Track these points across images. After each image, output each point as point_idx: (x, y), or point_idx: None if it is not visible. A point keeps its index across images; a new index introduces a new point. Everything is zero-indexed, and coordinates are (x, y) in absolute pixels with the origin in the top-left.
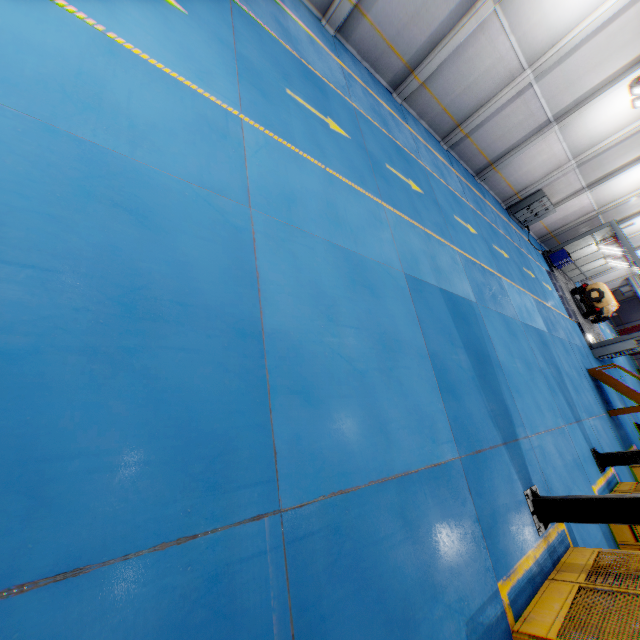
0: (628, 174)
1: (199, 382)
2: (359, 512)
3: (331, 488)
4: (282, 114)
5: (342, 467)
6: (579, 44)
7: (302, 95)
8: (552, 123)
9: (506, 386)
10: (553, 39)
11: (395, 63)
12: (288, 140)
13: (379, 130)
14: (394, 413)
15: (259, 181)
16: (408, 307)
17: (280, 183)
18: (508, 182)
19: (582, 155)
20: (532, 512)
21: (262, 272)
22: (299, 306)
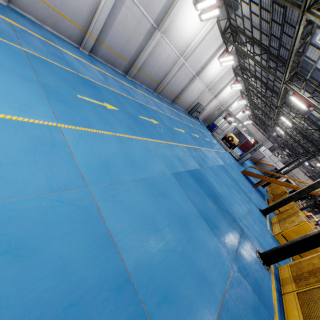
0: (226, 89)
1: None
2: None
3: None
4: (81, 112)
5: None
6: (197, 45)
7: (86, 95)
8: (195, 76)
9: (227, 204)
10: (187, 44)
11: (123, 62)
12: (90, 127)
13: (128, 98)
14: (203, 264)
15: (85, 164)
16: (181, 192)
17: (97, 158)
18: (185, 102)
19: (209, 86)
20: (263, 264)
21: (111, 229)
22: (139, 236)
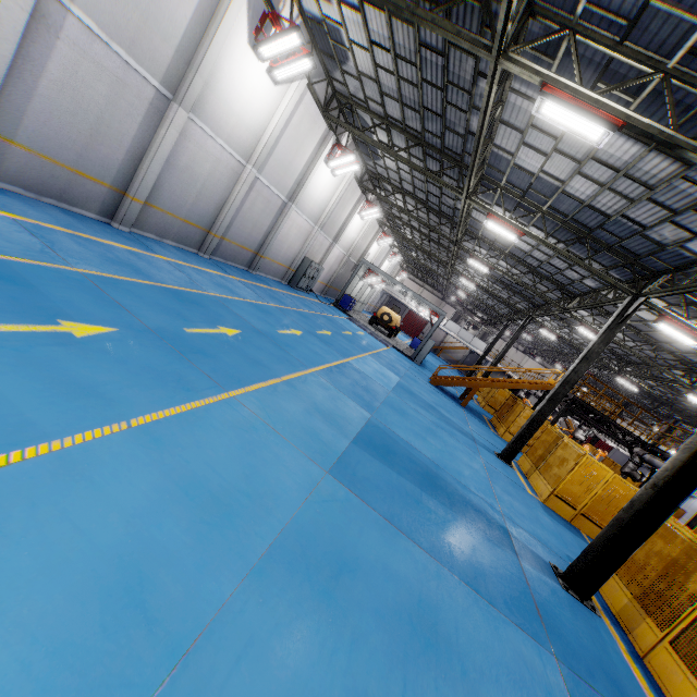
0: (353, 222)
1: None
2: None
3: None
4: None
5: None
6: (278, 137)
7: None
8: (288, 203)
9: (456, 481)
10: (256, 136)
11: (95, 189)
12: (21, 441)
13: (138, 285)
14: None
15: (28, 657)
16: (373, 520)
17: (82, 578)
18: (278, 262)
19: (320, 220)
20: (581, 600)
21: None
22: None
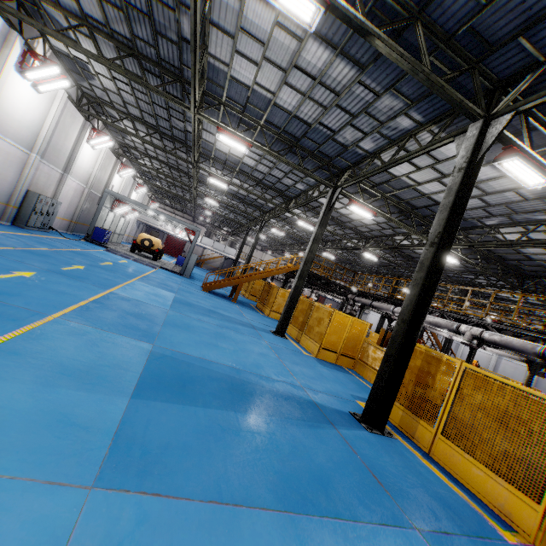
0: (83, 151)
1: None
2: None
3: None
4: None
5: None
6: None
7: None
8: None
9: (259, 377)
10: None
11: None
12: None
13: None
14: None
15: None
16: (193, 524)
17: None
18: None
19: (36, 146)
20: (382, 434)
21: None
22: None
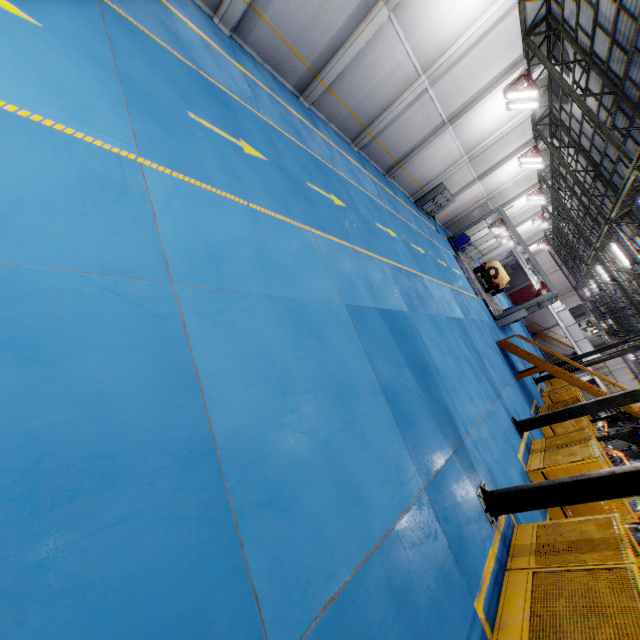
0: (508, 166)
1: (149, 557)
2: (352, 612)
3: (321, 602)
4: (189, 146)
5: (327, 568)
6: (463, 53)
7: (207, 117)
8: (447, 124)
9: (445, 390)
10: (442, 48)
11: (298, 66)
12: (202, 179)
13: (294, 143)
14: (363, 473)
15: (177, 243)
16: (355, 342)
17: (202, 238)
18: (414, 178)
19: (472, 151)
20: (485, 510)
21: (201, 365)
22: (250, 391)
